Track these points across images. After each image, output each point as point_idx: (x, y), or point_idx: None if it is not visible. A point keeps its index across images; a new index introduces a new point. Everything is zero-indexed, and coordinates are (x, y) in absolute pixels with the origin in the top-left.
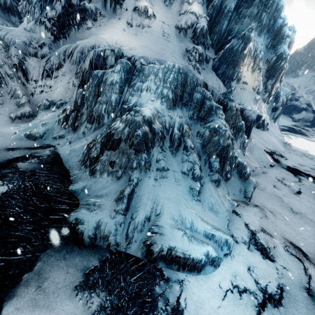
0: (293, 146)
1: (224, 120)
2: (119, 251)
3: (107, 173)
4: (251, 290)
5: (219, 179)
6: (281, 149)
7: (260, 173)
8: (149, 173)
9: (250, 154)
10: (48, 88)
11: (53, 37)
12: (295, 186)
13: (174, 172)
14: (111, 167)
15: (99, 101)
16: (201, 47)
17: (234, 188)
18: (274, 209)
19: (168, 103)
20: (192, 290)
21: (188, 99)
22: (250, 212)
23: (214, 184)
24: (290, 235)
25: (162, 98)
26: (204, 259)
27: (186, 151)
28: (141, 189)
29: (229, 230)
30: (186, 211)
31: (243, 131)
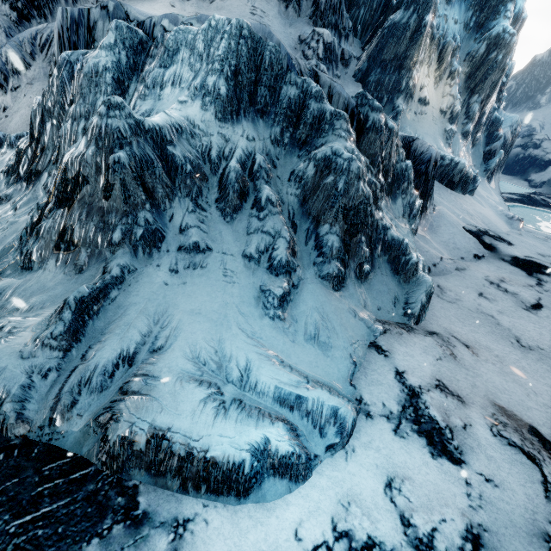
0: (529, 226)
1: (353, 145)
2: (30, 442)
3: (55, 257)
4: (387, 544)
5: (340, 273)
6: (502, 229)
7: (451, 270)
8: (160, 258)
9: (432, 234)
10: (1, 112)
11: (17, 13)
12: (529, 294)
13: (225, 255)
14: (64, 243)
15: (71, 114)
16: (331, 33)
17: (381, 296)
18: (476, 341)
19: (217, 106)
20: (209, 550)
21: (270, 101)
22: (415, 346)
23: (329, 285)
24: (511, 397)
25: (205, 95)
26: (247, 461)
27: (257, 209)
28: (132, 293)
29: (353, 386)
30: (238, 341)
31: (409, 180)
